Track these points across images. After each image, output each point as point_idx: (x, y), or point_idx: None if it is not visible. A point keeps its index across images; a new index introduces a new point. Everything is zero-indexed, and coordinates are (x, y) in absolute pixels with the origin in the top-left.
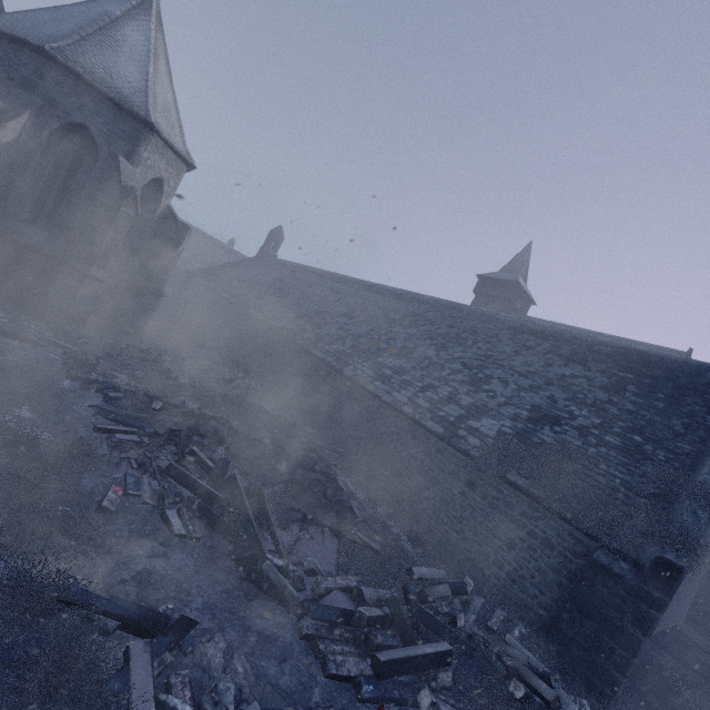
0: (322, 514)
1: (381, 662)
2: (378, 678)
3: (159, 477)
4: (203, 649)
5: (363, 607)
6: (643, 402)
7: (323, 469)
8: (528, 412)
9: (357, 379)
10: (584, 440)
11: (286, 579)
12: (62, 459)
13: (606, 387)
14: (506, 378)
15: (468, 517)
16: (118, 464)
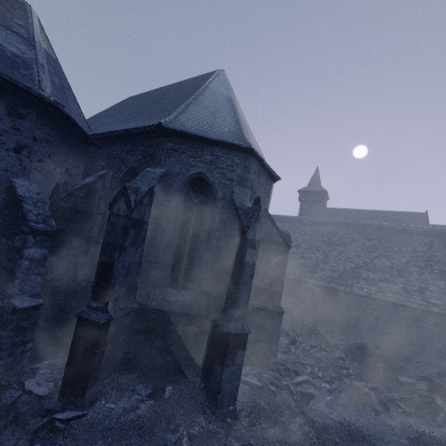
0: None
1: None
2: None
3: None
4: None
5: None
6: None
7: None
8: None
9: (375, 296)
10: None
11: None
12: None
13: None
14: None
15: None
16: None
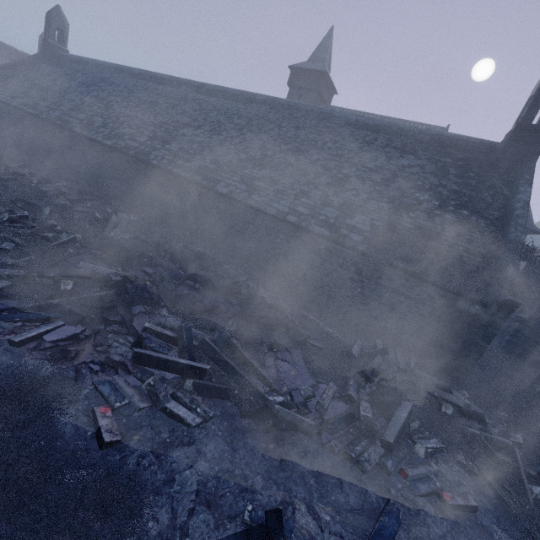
0: (277, 337)
1: (392, 444)
2: (392, 453)
3: (130, 370)
4: (298, 526)
5: (360, 409)
6: (462, 181)
7: (250, 293)
8: (387, 204)
9: (235, 196)
10: (432, 221)
11: (291, 409)
12: (18, 419)
13: (435, 173)
14: (361, 176)
15: (358, 294)
16: (76, 377)
